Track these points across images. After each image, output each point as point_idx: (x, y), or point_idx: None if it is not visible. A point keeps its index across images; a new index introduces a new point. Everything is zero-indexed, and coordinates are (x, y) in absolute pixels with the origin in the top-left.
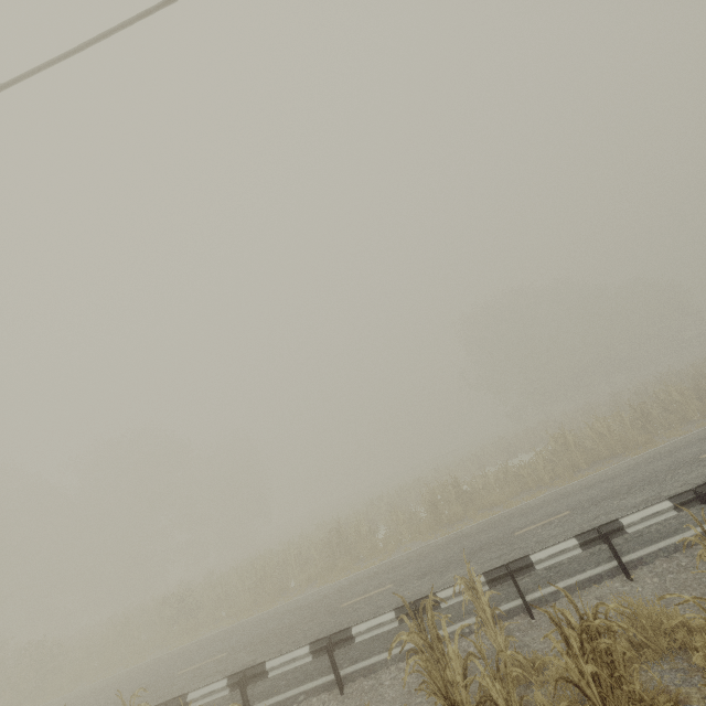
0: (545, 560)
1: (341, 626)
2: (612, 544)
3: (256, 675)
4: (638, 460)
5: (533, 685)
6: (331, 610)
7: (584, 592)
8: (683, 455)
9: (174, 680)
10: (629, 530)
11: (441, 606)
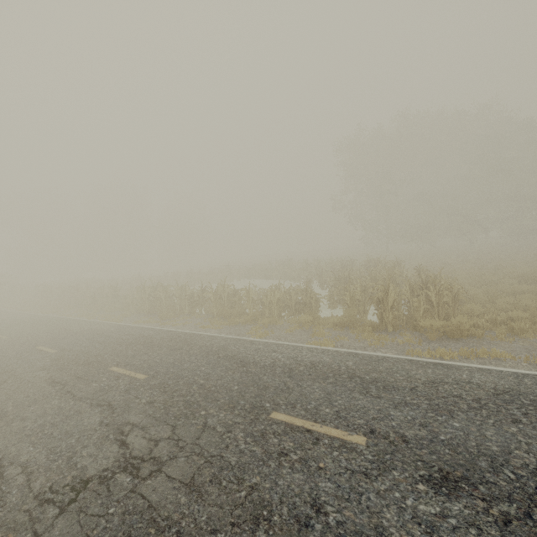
0: None
1: None
2: None
3: None
4: (100, 327)
5: None
6: None
7: None
8: (65, 339)
9: None
10: None
11: None
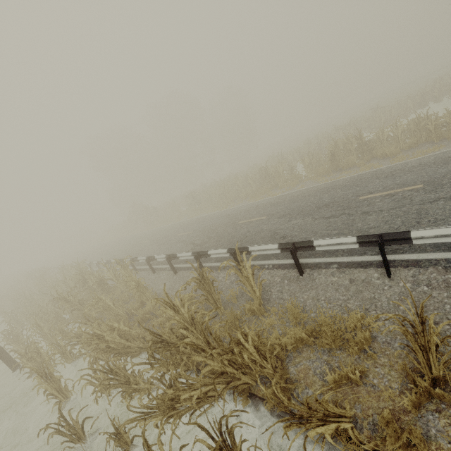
0: (325, 246)
1: (228, 236)
2: (383, 252)
3: (175, 257)
4: None
5: (259, 319)
6: (233, 224)
7: (347, 271)
8: None
9: (174, 238)
10: (416, 241)
11: (251, 253)
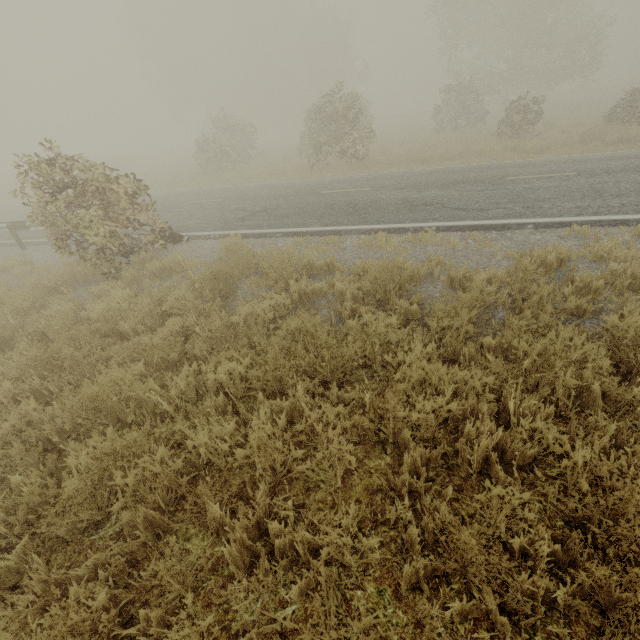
0: None
1: None
2: None
3: None
4: None
5: None
6: None
7: None
8: None
9: None
10: None
11: None
